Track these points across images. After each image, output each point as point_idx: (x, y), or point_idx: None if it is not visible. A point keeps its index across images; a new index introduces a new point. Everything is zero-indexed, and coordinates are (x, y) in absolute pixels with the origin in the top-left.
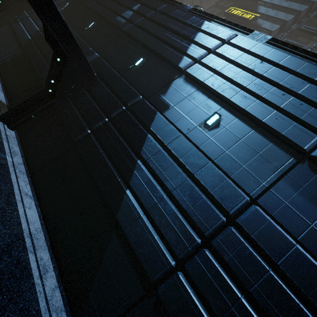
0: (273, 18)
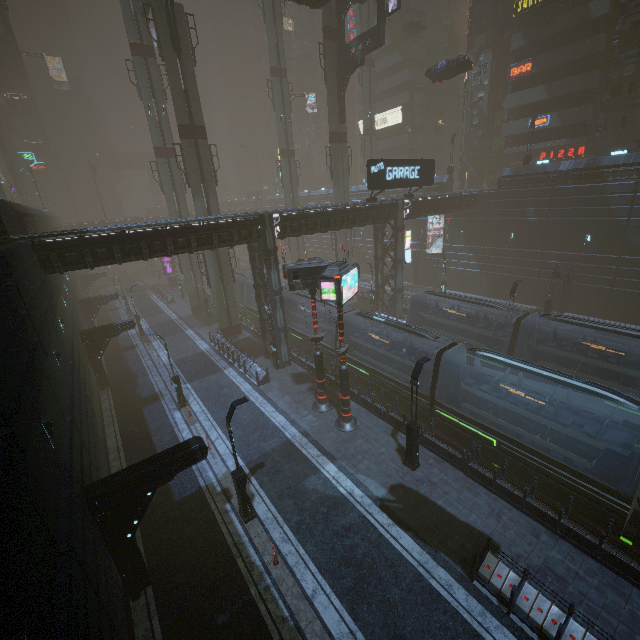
0: None
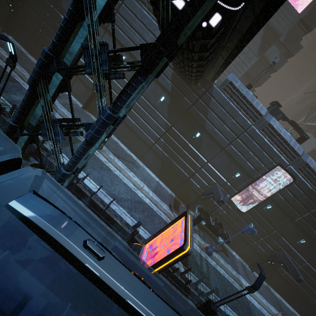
0: None
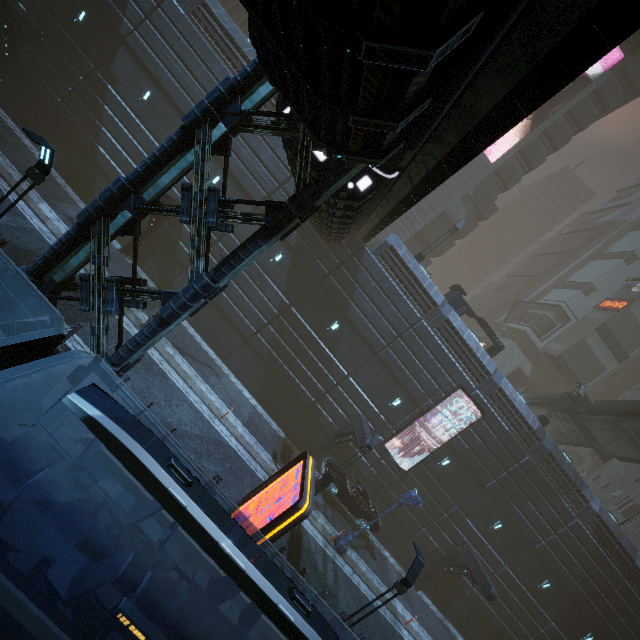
0: None
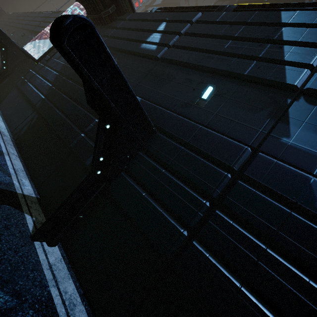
0: (285, 1)
